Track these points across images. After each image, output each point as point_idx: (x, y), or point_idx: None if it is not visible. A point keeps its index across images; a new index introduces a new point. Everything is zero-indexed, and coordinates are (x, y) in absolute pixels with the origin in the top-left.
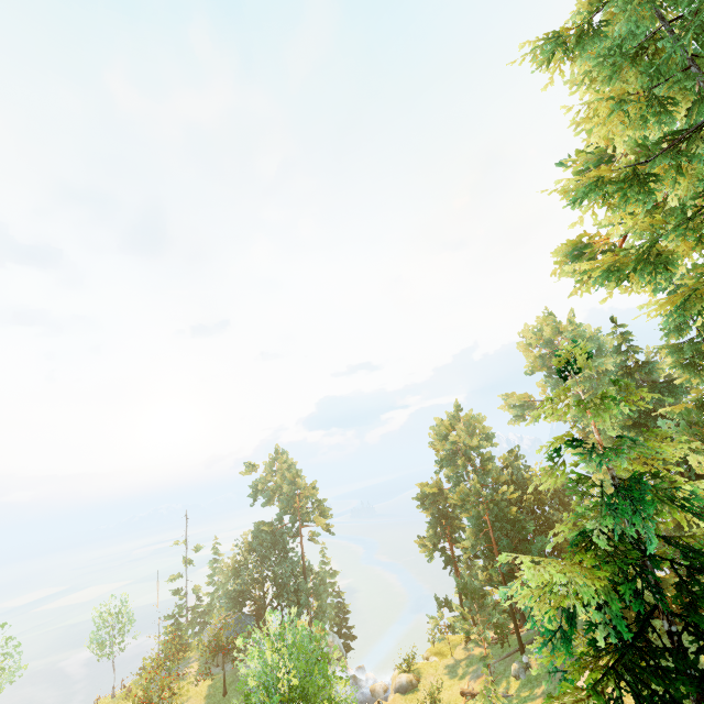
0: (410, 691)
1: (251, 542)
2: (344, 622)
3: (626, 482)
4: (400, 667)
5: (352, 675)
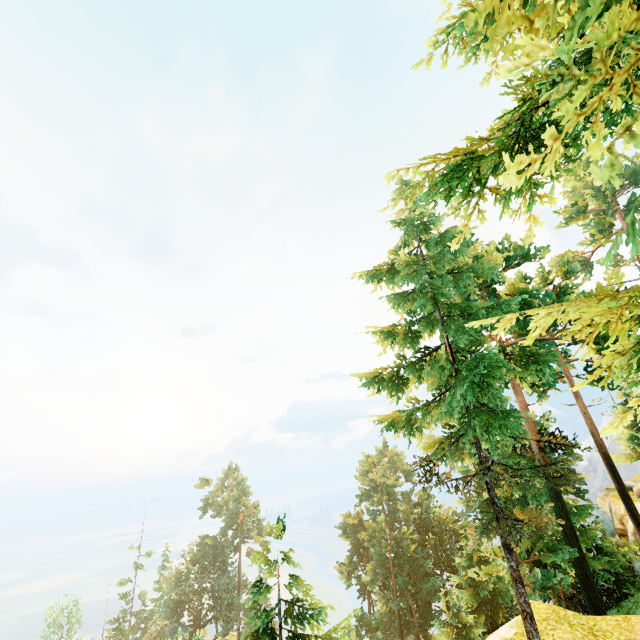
0: None
1: (195, 554)
2: None
3: (287, 601)
4: None
5: None
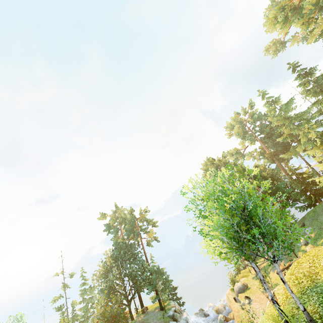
0: (246, 289)
1: (112, 254)
2: (175, 295)
3: None
4: (232, 283)
5: (199, 309)
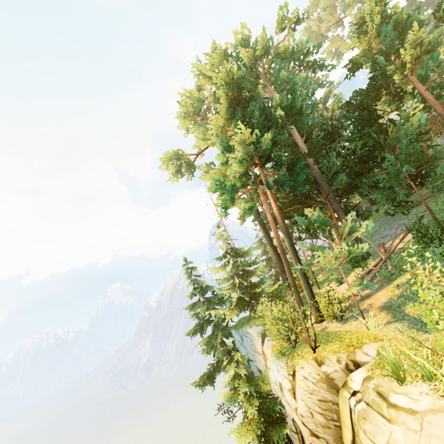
0: None
1: None
2: None
3: None
4: None
5: None
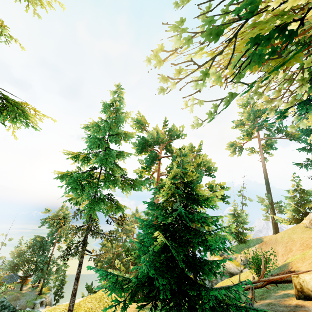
0: None
1: (31, 243)
2: (61, 289)
3: None
4: None
5: None
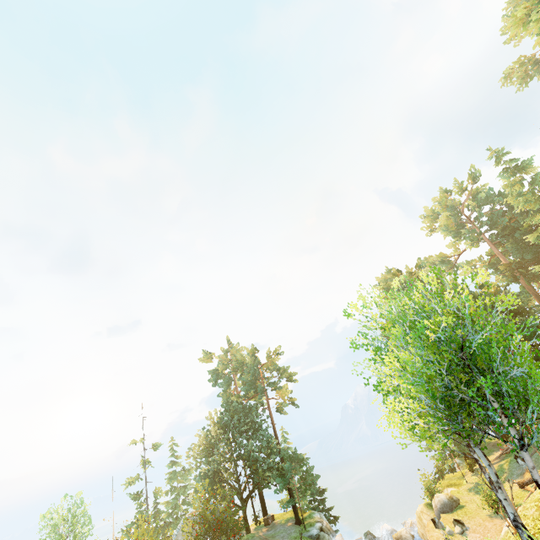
0: (456, 508)
1: (220, 419)
2: (322, 503)
3: None
4: (428, 492)
5: (366, 532)
